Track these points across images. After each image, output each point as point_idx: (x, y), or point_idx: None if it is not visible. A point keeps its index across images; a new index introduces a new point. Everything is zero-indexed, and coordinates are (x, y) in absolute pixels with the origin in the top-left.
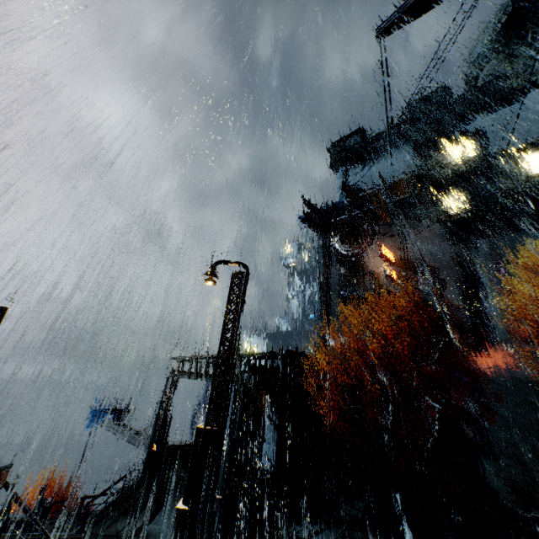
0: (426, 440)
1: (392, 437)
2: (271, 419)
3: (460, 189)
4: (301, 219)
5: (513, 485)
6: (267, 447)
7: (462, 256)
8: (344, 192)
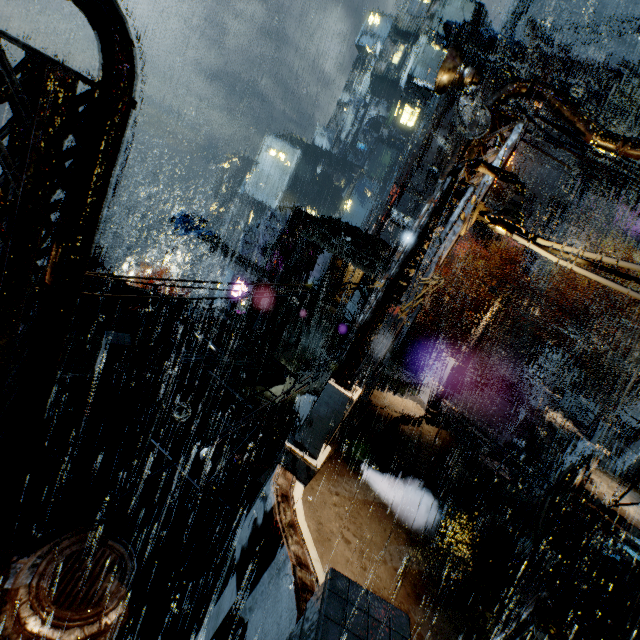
0: (437, 324)
1: (451, 338)
2: (362, 291)
3: (633, 128)
4: (449, 27)
5: (481, 367)
6: (352, 306)
7: (564, 200)
8: (524, 6)
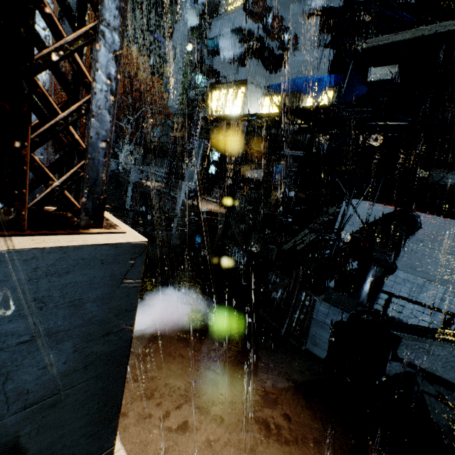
0: None
1: None
2: None
3: None
4: None
5: None
6: None
7: None
8: None
